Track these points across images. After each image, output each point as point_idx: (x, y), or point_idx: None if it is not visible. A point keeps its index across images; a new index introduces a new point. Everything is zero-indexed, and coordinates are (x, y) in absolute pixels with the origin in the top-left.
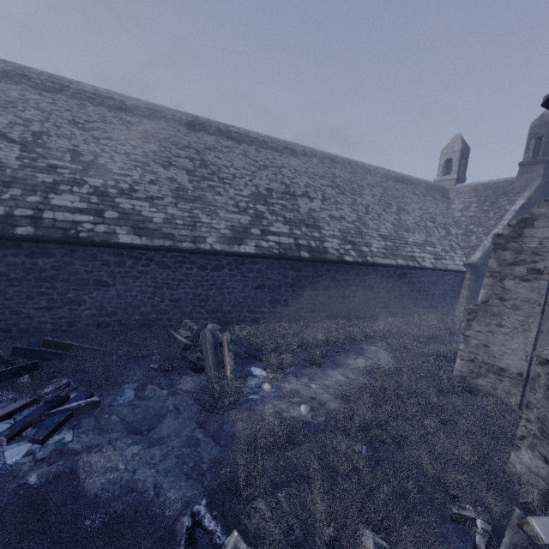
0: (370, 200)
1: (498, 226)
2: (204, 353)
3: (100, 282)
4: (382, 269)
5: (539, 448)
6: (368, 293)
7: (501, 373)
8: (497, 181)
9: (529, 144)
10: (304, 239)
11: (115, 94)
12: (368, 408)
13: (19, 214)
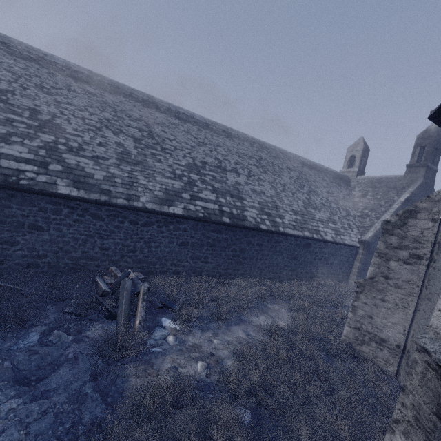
0: (287, 180)
1: (387, 213)
2: (120, 301)
3: (35, 226)
4: (291, 239)
5: (413, 436)
6: (277, 258)
7: (382, 343)
8: (388, 177)
9: (415, 151)
10: (228, 207)
11: (83, 69)
12: (259, 372)
13: None
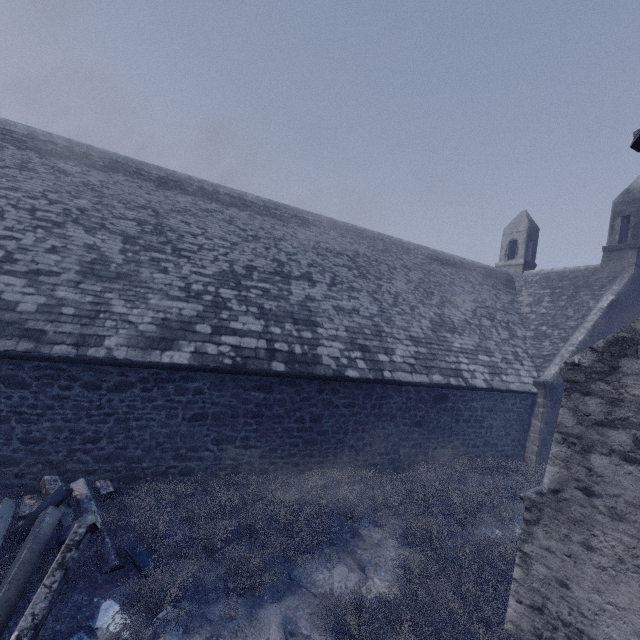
0: (402, 287)
1: (580, 330)
2: (8, 571)
3: None
4: (408, 389)
5: None
6: (386, 426)
7: None
8: (575, 269)
9: (614, 224)
10: (285, 342)
11: (58, 138)
12: None
13: None
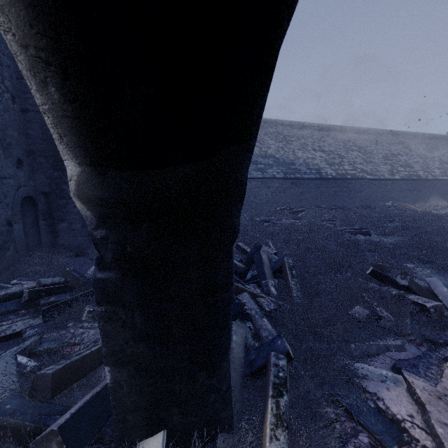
0: (423, 152)
1: None
2: (404, 207)
3: (360, 191)
4: (441, 182)
5: None
6: (436, 192)
7: None
8: None
9: None
10: (411, 172)
11: (315, 124)
12: None
13: (343, 172)
